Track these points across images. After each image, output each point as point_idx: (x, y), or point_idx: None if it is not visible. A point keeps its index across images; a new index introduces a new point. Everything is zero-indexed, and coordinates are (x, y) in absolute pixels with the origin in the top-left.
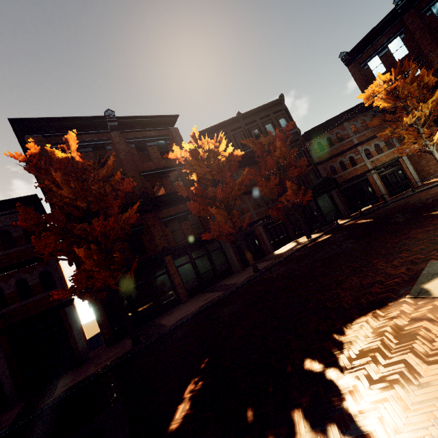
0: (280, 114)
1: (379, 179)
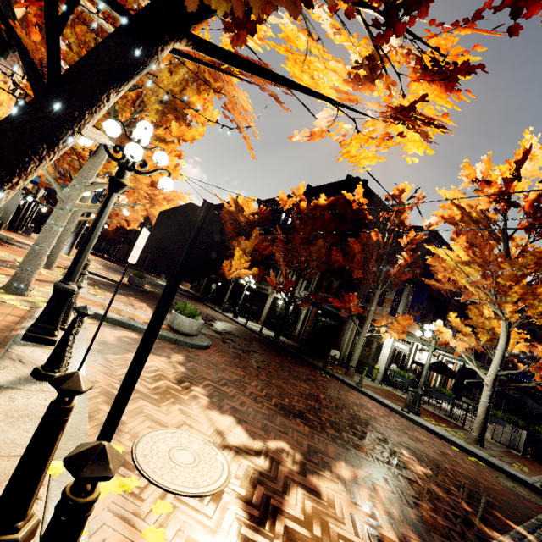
0: None
1: None
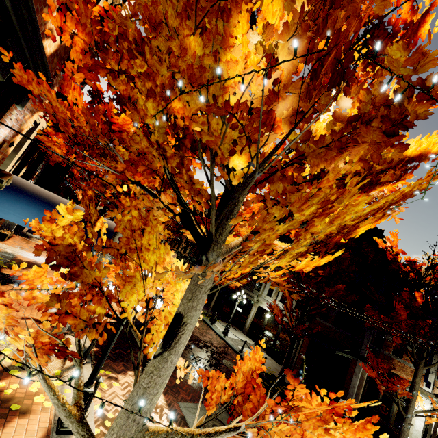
0: None
1: None
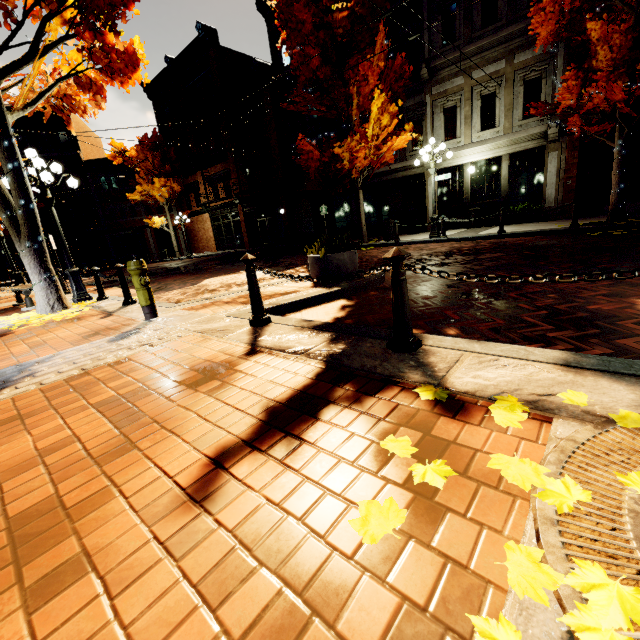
0: (60, 125)
1: (154, 238)
